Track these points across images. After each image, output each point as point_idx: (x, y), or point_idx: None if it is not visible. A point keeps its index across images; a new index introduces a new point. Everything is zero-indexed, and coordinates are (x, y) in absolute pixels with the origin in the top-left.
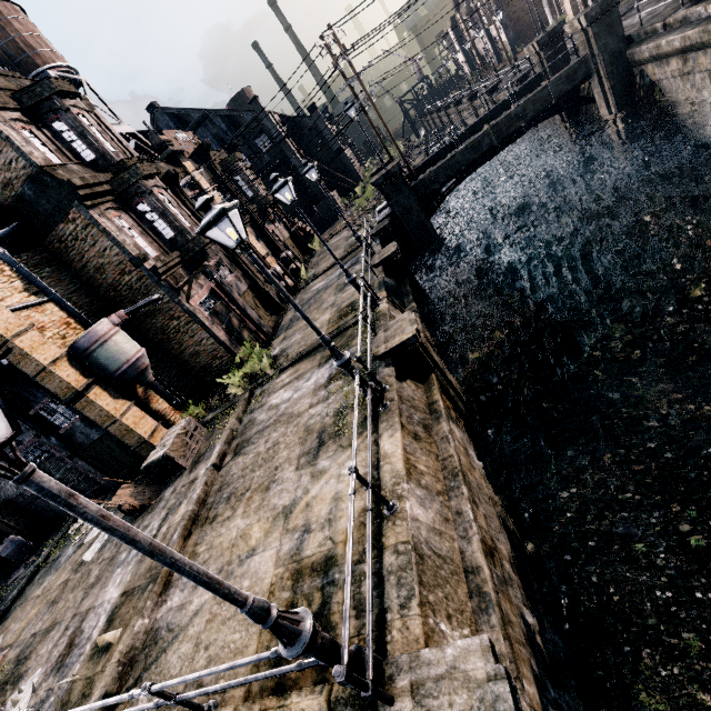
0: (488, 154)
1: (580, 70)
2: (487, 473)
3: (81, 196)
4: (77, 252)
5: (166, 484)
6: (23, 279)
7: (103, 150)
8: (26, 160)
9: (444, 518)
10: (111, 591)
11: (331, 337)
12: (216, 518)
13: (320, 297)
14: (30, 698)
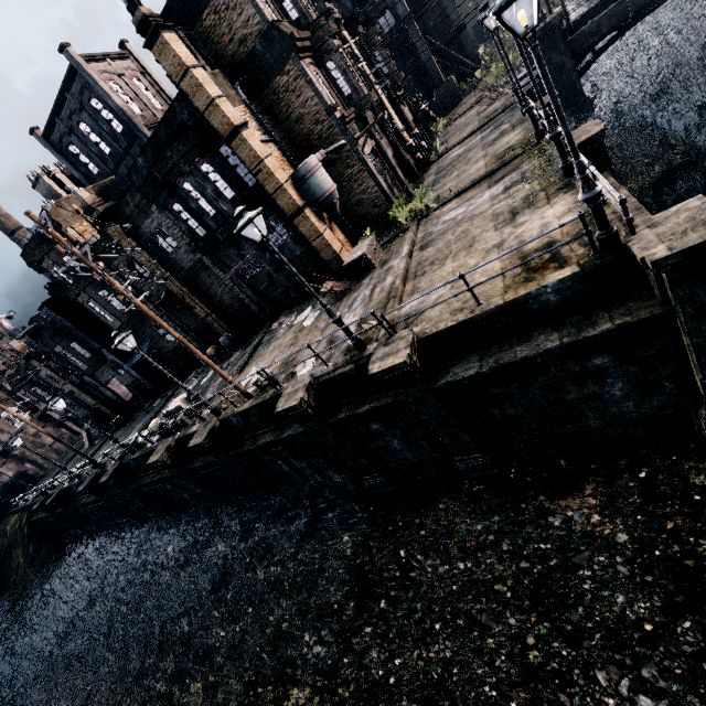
0: None
1: None
2: None
3: (298, 48)
4: (285, 104)
5: (359, 280)
6: (256, 121)
7: (305, 9)
8: (260, 16)
9: None
10: (349, 320)
11: (496, 169)
12: (425, 272)
13: (464, 157)
14: (315, 362)
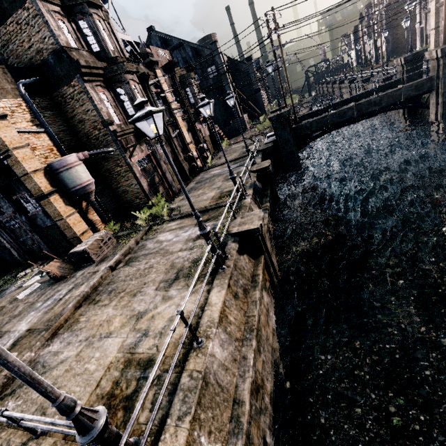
0: (348, 121)
1: (426, 85)
2: (277, 329)
3: (82, 72)
4: (71, 107)
5: (80, 267)
6: (32, 114)
7: (106, 47)
8: (54, 39)
9: (234, 358)
10: (23, 325)
11: (209, 208)
12: (98, 302)
13: (213, 179)
14: None
